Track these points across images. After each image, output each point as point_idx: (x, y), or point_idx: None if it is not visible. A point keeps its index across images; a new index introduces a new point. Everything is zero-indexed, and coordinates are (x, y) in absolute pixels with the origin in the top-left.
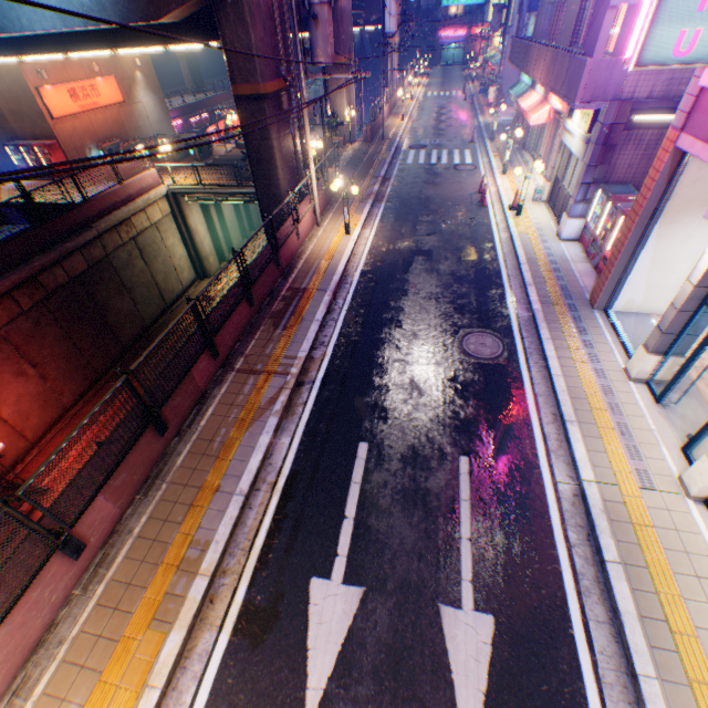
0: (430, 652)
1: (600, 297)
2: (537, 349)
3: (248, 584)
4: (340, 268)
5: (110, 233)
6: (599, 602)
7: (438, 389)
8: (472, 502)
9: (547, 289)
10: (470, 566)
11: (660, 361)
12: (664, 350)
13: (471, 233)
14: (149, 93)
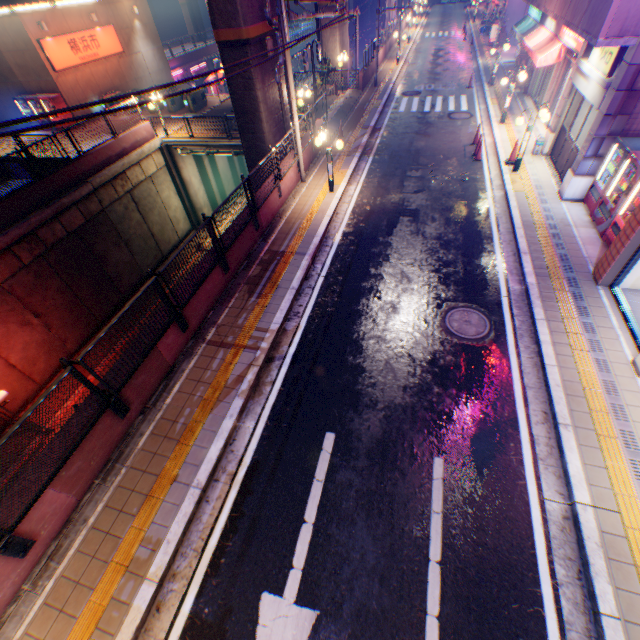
0: None
1: (607, 272)
2: (528, 330)
3: (196, 593)
4: (321, 229)
5: (105, 188)
6: None
7: (415, 374)
8: (445, 516)
9: (543, 258)
10: (438, 598)
11: None
12: None
13: (462, 191)
14: (148, 42)
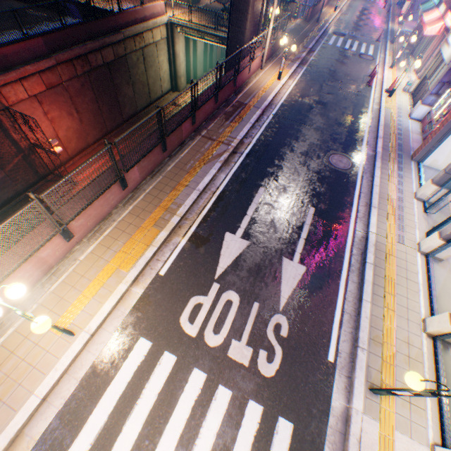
0: (274, 270)
1: (419, 153)
2: (370, 172)
3: (196, 226)
4: (269, 98)
5: (129, 40)
6: (356, 276)
7: (308, 176)
8: (310, 226)
9: (389, 143)
10: (301, 249)
11: (437, 190)
12: (441, 184)
13: (355, 100)
14: None
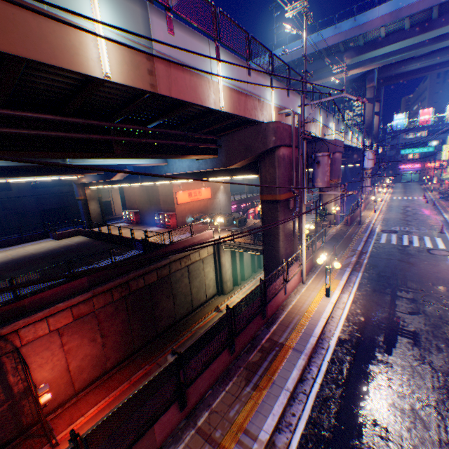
0: None
1: None
2: None
3: None
4: (317, 328)
5: (175, 261)
6: None
7: None
8: None
9: None
10: None
11: None
12: None
13: None
14: (224, 194)
